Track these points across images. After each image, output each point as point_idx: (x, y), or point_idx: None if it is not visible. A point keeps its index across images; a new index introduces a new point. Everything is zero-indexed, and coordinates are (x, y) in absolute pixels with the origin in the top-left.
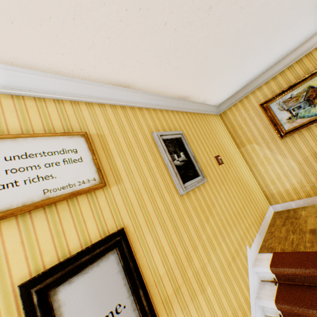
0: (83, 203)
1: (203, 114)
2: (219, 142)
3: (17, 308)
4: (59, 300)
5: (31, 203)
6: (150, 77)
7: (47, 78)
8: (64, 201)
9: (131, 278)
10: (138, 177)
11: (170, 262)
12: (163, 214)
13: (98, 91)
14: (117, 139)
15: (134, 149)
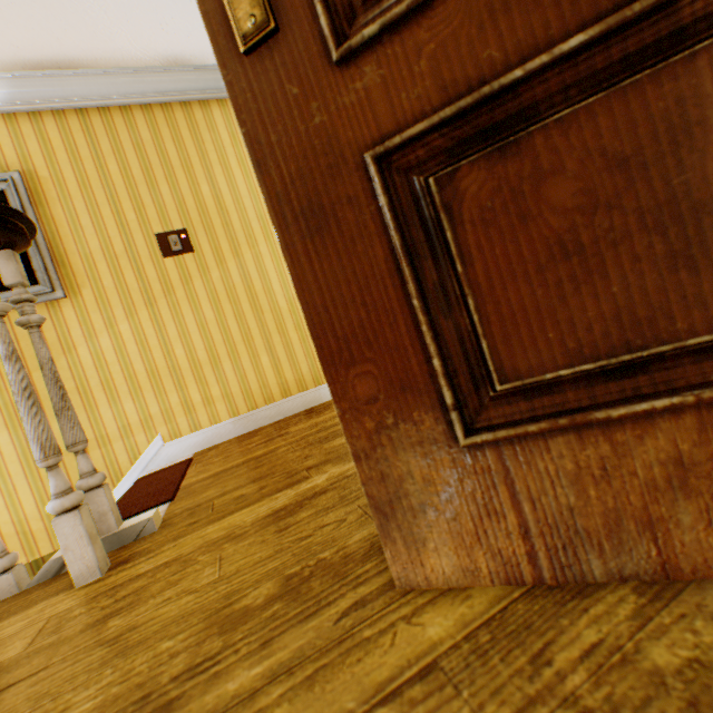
0: None
1: (187, 103)
2: (218, 192)
3: None
4: None
5: None
6: None
7: None
8: None
9: None
10: None
11: None
12: None
13: None
14: None
15: None
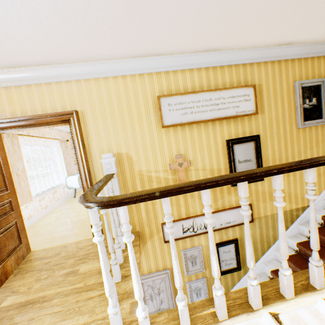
0: (245, 120)
1: None
2: None
3: (225, 145)
4: (234, 148)
5: (232, 116)
6: (312, 34)
7: (243, 52)
8: (239, 118)
9: (257, 154)
10: (273, 112)
11: (275, 157)
12: (280, 135)
13: (266, 53)
14: (268, 88)
15: (277, 94)
